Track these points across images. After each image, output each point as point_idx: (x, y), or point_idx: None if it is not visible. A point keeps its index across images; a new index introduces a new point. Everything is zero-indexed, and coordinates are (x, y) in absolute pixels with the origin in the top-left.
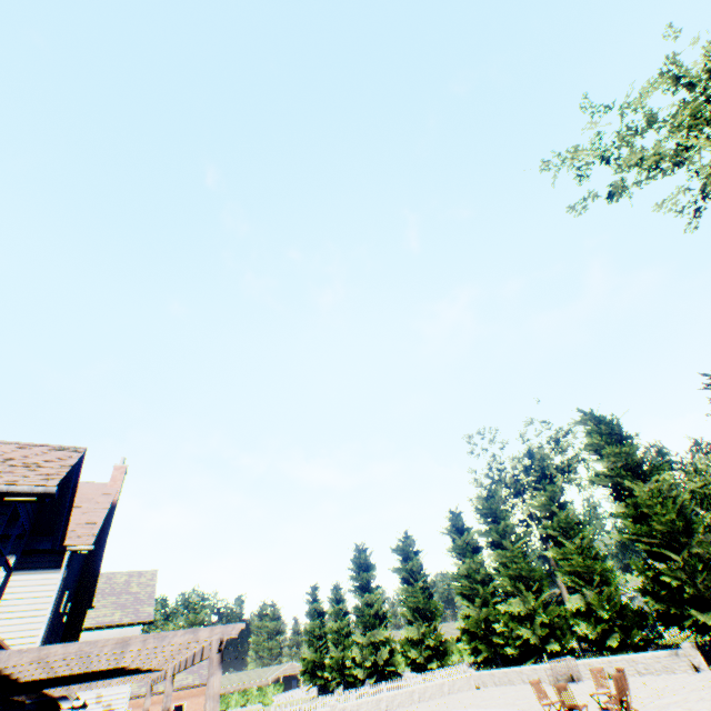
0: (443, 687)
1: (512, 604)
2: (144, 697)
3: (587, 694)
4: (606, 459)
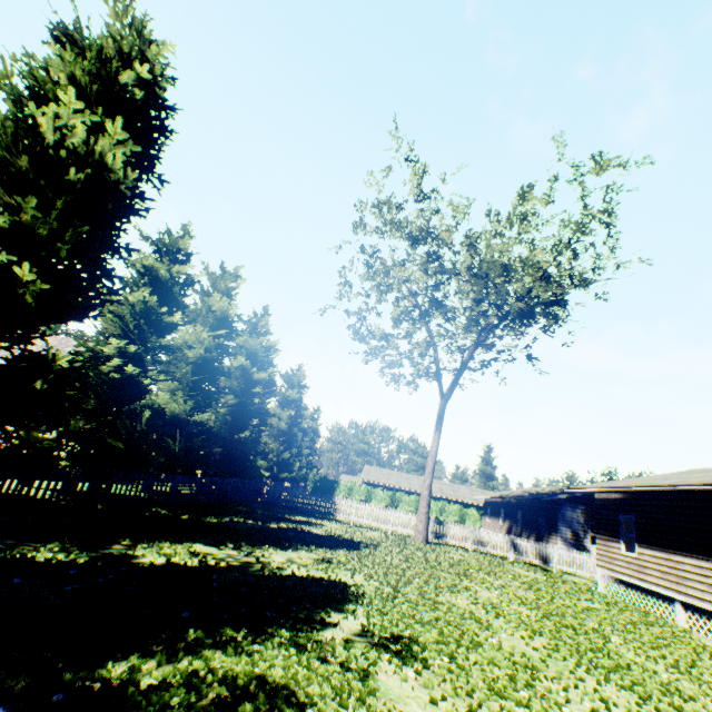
0: None
1: None
2: None
3: None
4: None
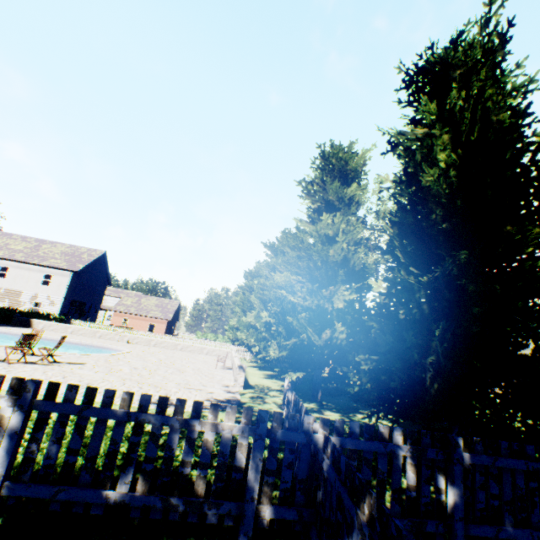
0: (204, 350)
1: (248, 316)
2: (136, 315)
3: (153, 366)
4: (301, 198)
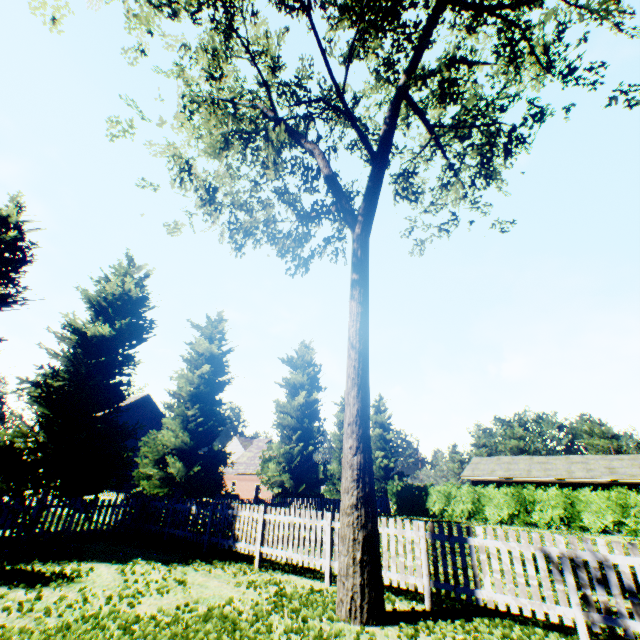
0: None
1: None
2: (242, 475)
3: None
4: None
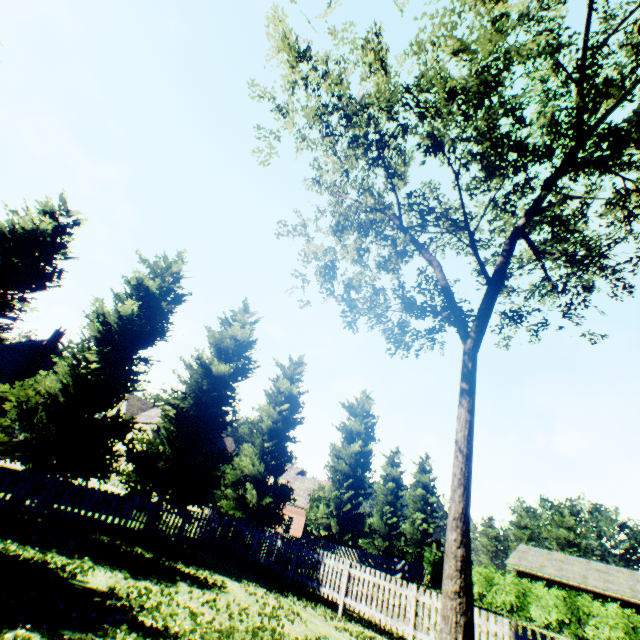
0: None
1: None
2: None
3: None
4: None
